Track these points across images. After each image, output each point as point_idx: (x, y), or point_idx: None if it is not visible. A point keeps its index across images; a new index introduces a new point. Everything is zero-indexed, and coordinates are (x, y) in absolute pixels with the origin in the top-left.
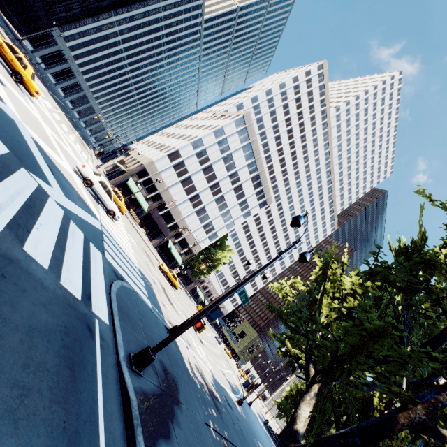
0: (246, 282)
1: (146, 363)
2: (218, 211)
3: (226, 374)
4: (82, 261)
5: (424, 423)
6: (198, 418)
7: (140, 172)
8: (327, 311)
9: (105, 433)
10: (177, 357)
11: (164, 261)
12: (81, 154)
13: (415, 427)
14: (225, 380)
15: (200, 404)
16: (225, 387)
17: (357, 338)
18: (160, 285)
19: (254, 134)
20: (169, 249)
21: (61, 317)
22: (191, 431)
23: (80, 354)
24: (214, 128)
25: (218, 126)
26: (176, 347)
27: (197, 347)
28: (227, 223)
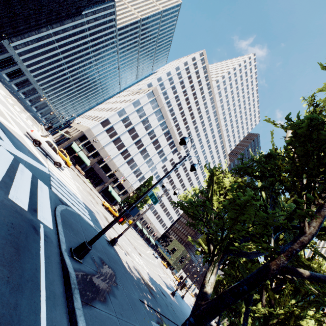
0: (153, 187)
1: (84, 252)
2: (143, 159)
3: (162, 277)
4: (29, 188)
5: (287, 267)
6: (133, 296)
7: (81, 138)
8: (216, 205)
9: (46, 290)
10: (115, 258)
11: (107, 202)
12: (32, 127)
13: (281, 270)
14: (161, 280)
15: (135, 288)
16: (160, 284)
17: (233, 213)
18: (103, 215)
19: (162, 102)
20: (110, 192)
21: (8, 217)
22: (126, 302)
23: (25, 241)
24: (132, 101)
25: (135, 99)
26: (115, 252)
27: (135, 257)
28: (151, 168)
